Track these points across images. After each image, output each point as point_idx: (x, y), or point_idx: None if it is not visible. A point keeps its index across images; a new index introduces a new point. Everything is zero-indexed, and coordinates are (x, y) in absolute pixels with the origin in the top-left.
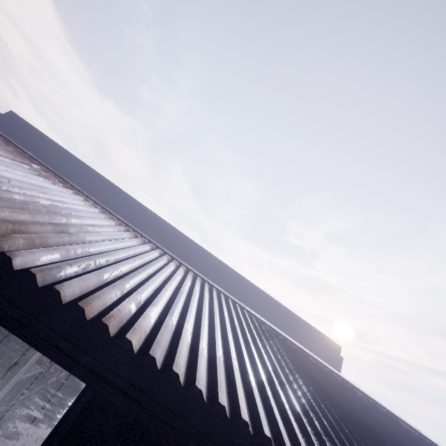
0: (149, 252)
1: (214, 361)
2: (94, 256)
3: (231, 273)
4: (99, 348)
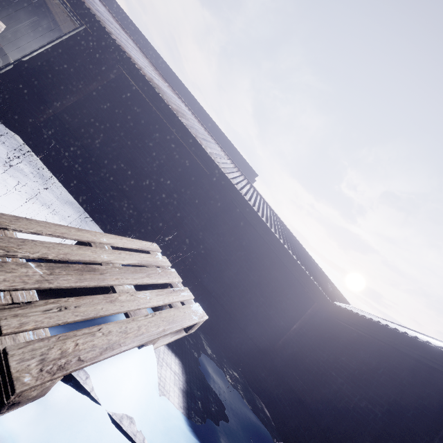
0: (125, 35)
1: (117, 37)
2: (89, 0)
3: (198, 107)
4: (79, 6)
